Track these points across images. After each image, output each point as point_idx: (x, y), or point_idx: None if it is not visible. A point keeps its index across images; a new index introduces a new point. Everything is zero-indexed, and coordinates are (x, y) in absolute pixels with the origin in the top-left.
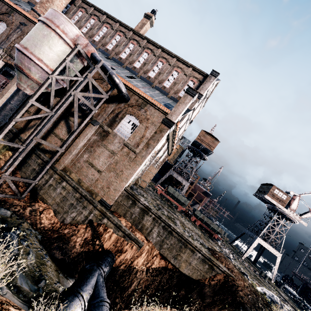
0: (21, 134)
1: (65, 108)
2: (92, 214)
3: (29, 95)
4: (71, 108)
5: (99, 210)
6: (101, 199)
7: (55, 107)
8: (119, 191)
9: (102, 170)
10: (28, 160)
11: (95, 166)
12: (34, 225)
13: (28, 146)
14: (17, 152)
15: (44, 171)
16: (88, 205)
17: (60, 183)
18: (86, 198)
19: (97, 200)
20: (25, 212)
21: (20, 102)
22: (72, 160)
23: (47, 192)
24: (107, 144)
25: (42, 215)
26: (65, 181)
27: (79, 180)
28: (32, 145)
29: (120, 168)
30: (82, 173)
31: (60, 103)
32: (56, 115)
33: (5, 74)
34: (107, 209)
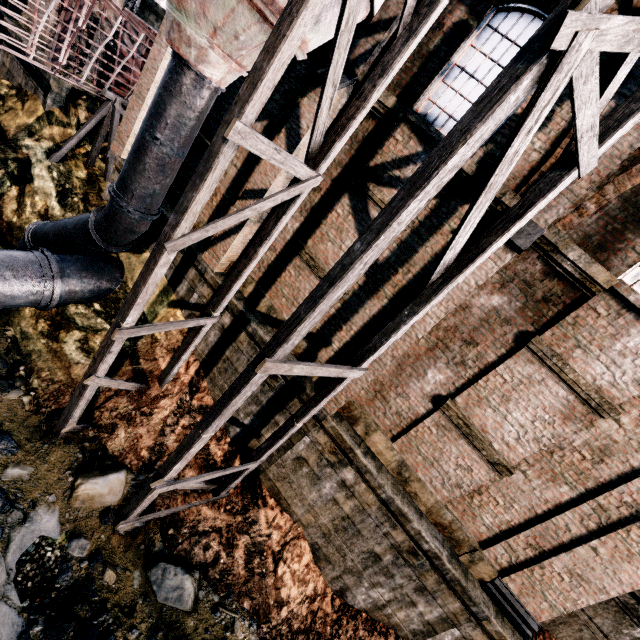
0: (204, 255)
1: (355, 142)
2: (456, 629)
3: (222, 89)
4: (381, 142)
5: (492, 636)
6: (498, 586)
7: (329, 149)
8: (603, 594)
9: (512, 461)
10: (230, 352)
11: (484, 441)
12: (262, 616)
13: (235, 393)
14: (196, 337)
15: (286, 436)
16: (441, 591)
17: (334, 467)
18: (438, 567)
19: (478, 579)
20: (232, 563)
21: (190, 131)
22: (375, 382)
23: (290, 479)
24: (563, 347)
25: (281, 566)
26: (351, 465)
27: (401, 469)
28: (252, 387)
29: (628, 491)
30: (414, 445)
31: (354, 121)
32: (383, 235)
33: (149, 16)
34: (522, 636)
